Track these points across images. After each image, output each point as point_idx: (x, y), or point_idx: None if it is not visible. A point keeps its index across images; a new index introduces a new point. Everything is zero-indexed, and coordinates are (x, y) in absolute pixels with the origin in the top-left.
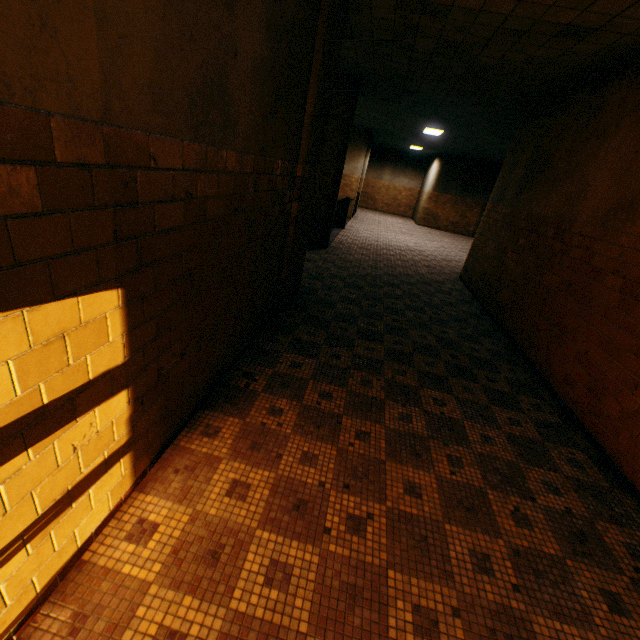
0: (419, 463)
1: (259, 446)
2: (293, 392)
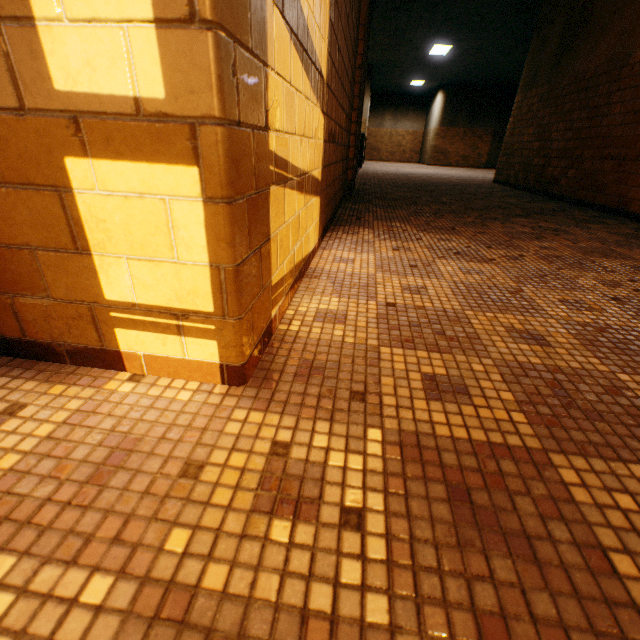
0: (541, 241)
1: (397, 237)
2: (400, 221)
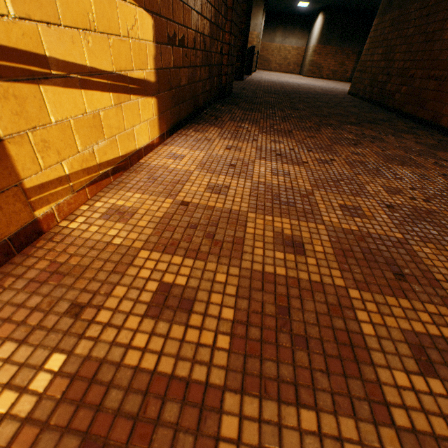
0: (356, 147)
1: (238, 137)
2: (250, 123)
